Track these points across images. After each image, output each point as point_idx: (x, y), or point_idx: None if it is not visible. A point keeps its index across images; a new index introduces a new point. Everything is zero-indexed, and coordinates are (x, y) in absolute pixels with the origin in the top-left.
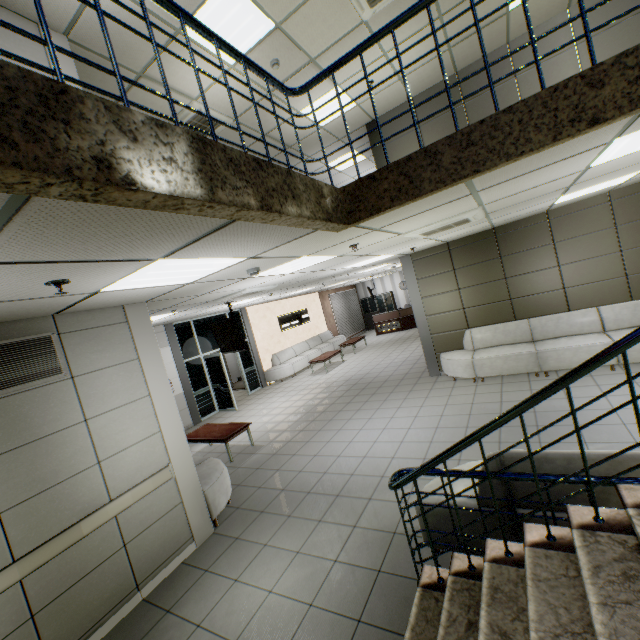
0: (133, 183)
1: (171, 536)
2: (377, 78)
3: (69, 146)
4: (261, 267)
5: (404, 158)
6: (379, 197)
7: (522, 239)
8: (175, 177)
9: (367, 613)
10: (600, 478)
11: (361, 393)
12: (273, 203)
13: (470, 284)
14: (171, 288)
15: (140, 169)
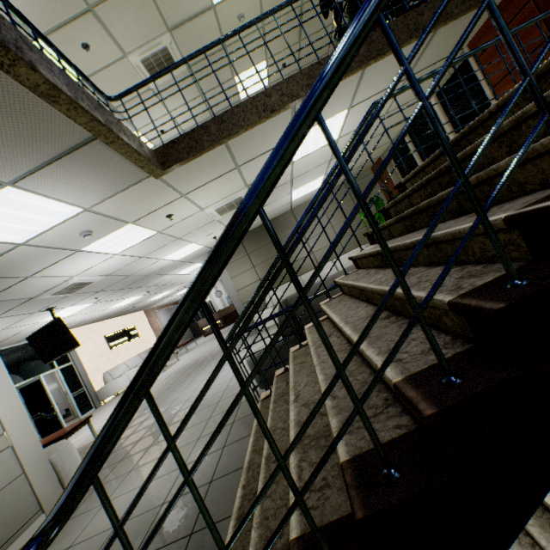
0: (35, 67)
1: (14, 511)
2: (167, 128)
3: (2, 32)
4: (93, 232)
5: (191, 130)
6: (180, 153)
7: (283, 227)
8: (56, 79)
9: (229, 440)
10: (330, 286)
11: (199, 366)
12: (113, 128)
13: (260, 261)
14: (0, 250)
15: (37, 64)
